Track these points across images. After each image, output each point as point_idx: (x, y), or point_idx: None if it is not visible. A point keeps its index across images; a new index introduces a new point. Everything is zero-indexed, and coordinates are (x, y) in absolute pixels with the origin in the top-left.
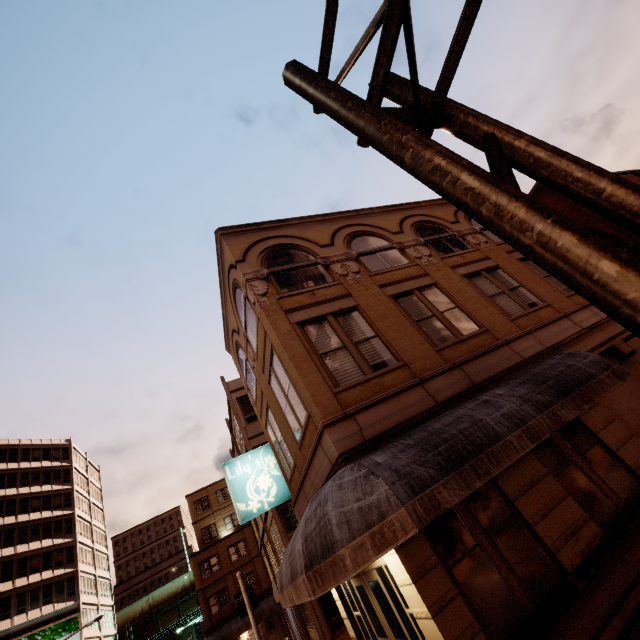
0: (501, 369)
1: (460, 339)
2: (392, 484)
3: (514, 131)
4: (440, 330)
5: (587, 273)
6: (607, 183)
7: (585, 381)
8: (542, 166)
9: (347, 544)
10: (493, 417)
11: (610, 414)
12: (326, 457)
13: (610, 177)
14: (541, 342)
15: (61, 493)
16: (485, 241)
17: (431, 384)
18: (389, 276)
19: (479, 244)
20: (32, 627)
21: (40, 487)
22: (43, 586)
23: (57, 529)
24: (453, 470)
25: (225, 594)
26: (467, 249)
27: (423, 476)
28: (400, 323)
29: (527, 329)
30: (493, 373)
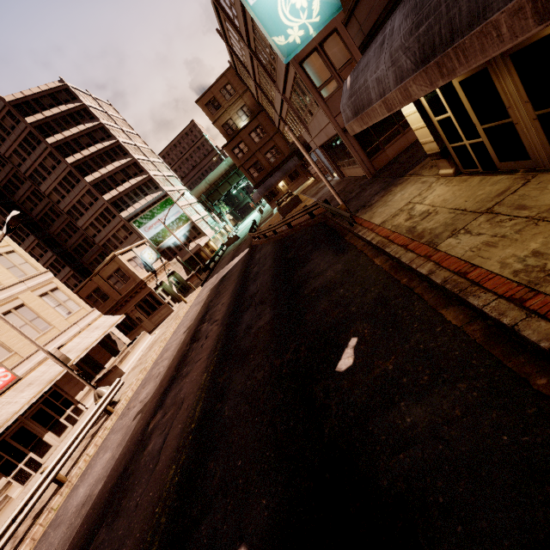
0: None
1: None
2: None
3: None
4: None
5: None
6: None
7: None
8: None
9: None
10: None
11: None
12: None
13: None
14: None
15: (96, 129)
16: None
17: None
18: None
19: None
20: (147, 208)
21: (76, 128)
22: (136, 188)
23: (116, 155)
24: None
25: (259, 165)
26: None
27: None
28: None
29: None
30: None
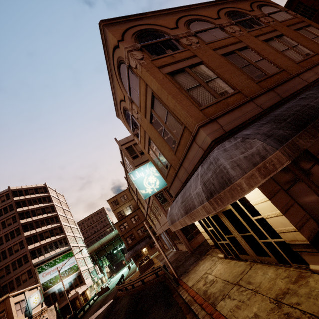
0: (297, 89)
1: (269, 76)
2: (264, 140)
3: None
4: (256, 72)
5: None
6: None
7: None
8: None
9: (242, 176)
10: (315, 102)
11: None
12: (199, 148)
13: None
14: (317, 73)
15: (49, 206)
16: (272, 20)
17: (257, 100)
18: (218, 44)
19: (269, 22)
20: (53, 257)
21: (38, 205)
22: (53, 242)
23: (52, 221)
24: (302, 129)
25: (133, 236)
26: (262, 25)
27: (283, 134)
28: (231, 69)
29: (308, 67)
30: (292, 92)
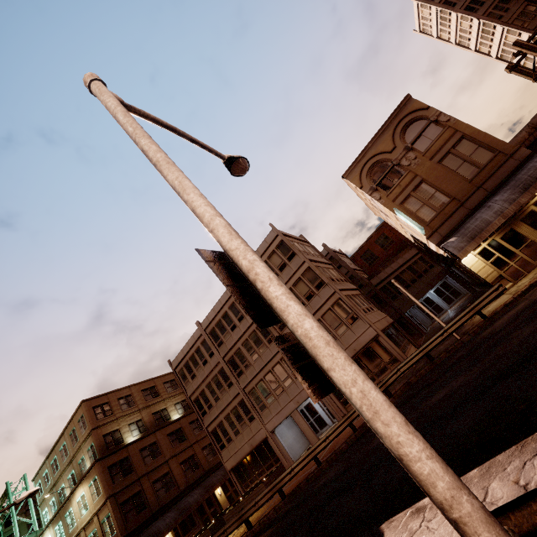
0: None
1: None
2: None
3: None
4: None
5: None
6: None
7: None
8: None
9: None
10: None
11: None
12: (515, 161)
13: None
14: None
15: None
16: None
17: None
18: None
19: None
20: None
21: None
22: None
23: None
24: None
25: (141, 498)
26: None
27: None
28: None
29: None
30: None
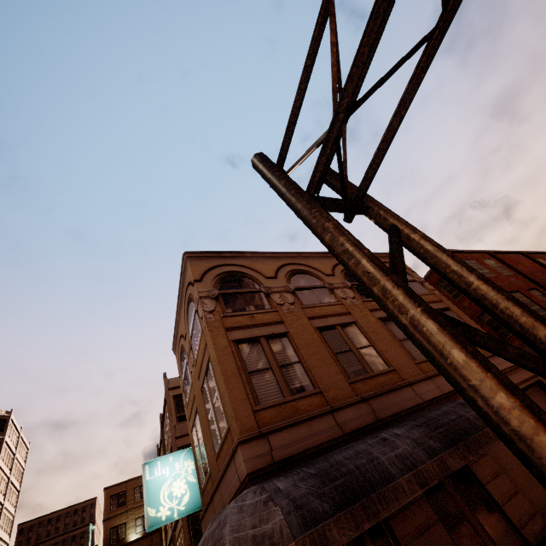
0: (403, 408)
1: (370, 375)
2: (287, 514)
3: (411, 227)
4: (354, 364)
5: (443, 356)
6: (474, 279)
7: (472, 432)
8: (429, 256)
9: None
10: (388, 456)
11: (497, 466)
12: (236, 473)
13: (476, 274)
14: (440, 387)
15: None
16: None
17: (340, 414)
18: (318, 310)
19: None
20: None
21: None
22: None
23: None
24: (345, 507)
25: None
26: None
27: (317, 509)
28: (321, 353)
29: (428, 374)
30: (396, 411)
